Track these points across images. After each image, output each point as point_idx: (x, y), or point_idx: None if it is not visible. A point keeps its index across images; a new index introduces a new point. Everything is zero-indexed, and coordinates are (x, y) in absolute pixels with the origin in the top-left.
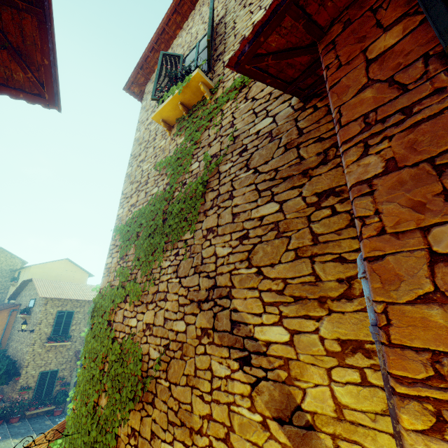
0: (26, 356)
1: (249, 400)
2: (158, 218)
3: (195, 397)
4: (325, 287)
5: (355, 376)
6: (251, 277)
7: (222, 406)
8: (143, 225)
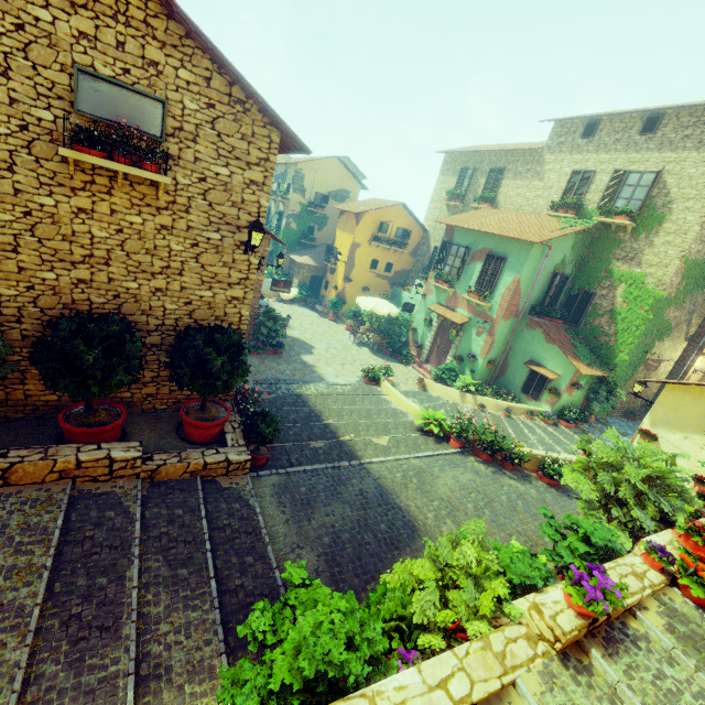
0: (246, 311)
1: (684, 332)
2: (701, 276)
3: (677, 333)
4: (702, 315)
5: (695, 327)
6: (699, 310)
7: (680, 334)
8: (697, 274)
